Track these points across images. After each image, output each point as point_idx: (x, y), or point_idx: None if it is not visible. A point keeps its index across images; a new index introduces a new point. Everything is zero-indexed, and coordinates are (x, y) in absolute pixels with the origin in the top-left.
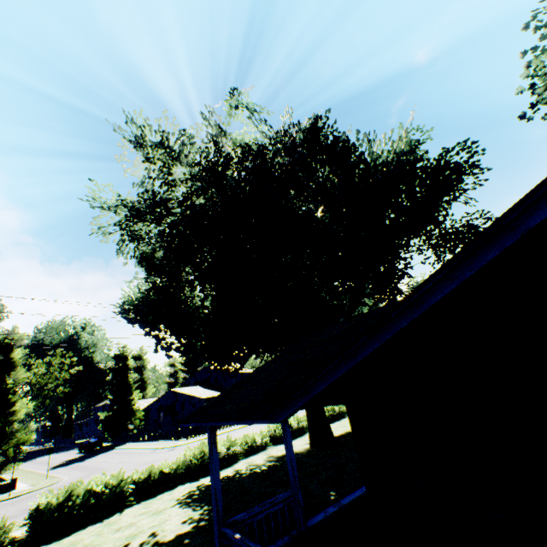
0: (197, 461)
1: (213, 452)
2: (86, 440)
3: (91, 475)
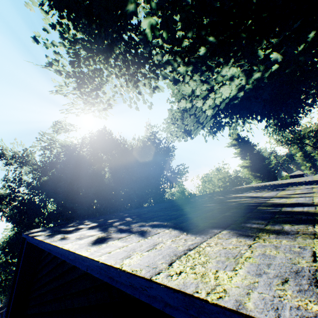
0: None
1: None
2: None
3: None
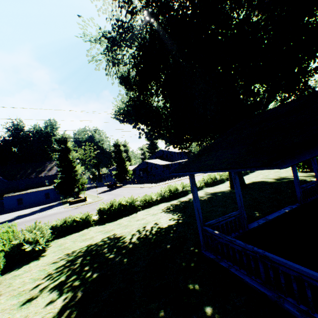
0: (167, 194)
1: (194, 189)
2: (109, 183)
3: (116, 197)
